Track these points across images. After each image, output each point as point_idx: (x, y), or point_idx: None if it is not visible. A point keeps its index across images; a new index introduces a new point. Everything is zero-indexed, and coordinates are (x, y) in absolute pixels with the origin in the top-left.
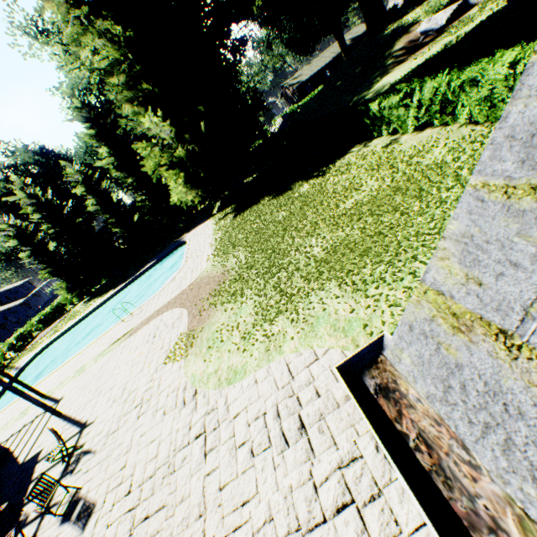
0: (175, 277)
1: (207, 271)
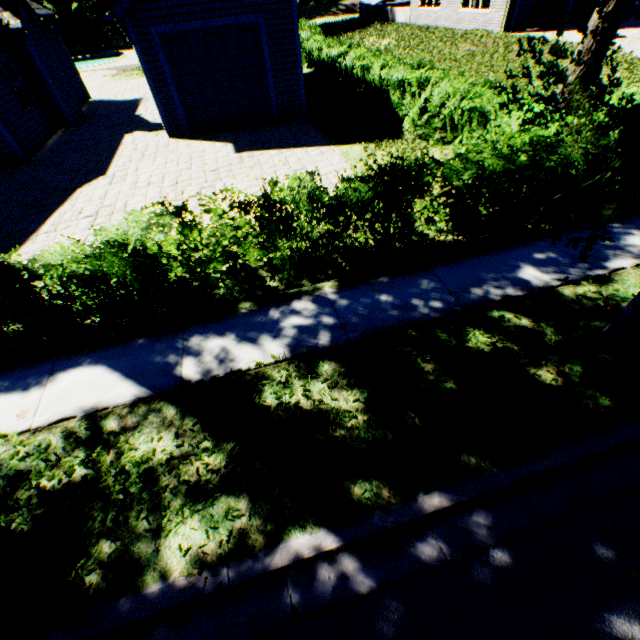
0: (111, 64)
1: (136, 64)
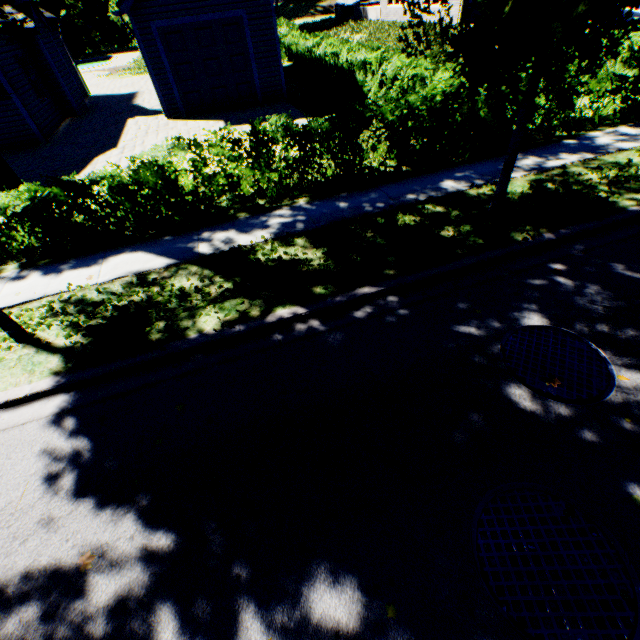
0: (102, 66)
1: (127, 65)
